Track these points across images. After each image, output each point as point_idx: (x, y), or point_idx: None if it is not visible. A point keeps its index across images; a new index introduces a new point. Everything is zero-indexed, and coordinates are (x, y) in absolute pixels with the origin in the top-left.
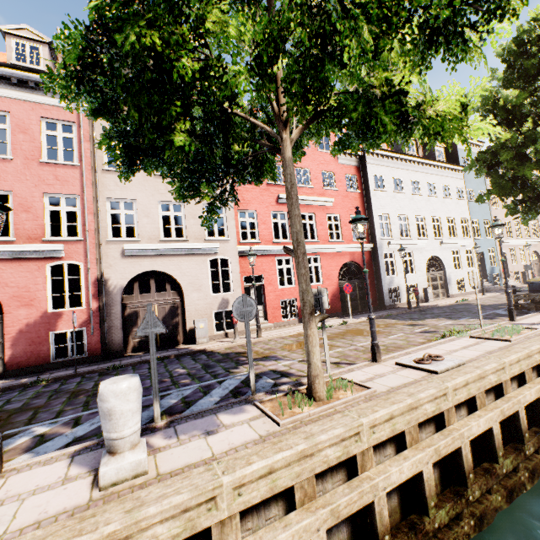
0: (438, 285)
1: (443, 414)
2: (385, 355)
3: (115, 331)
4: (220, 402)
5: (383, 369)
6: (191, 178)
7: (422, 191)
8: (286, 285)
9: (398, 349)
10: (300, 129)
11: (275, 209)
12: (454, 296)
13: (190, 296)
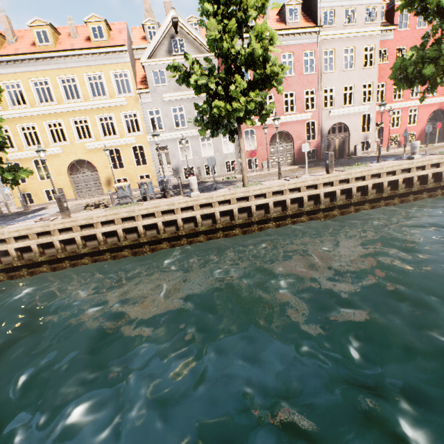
0: None
1: None
2: None
3: (324, 150)
4: None
5: None
6: (431, 90)
7: None
8: (394, 127)
9: None
10: None
11: None
12: None
13: (352, 134)
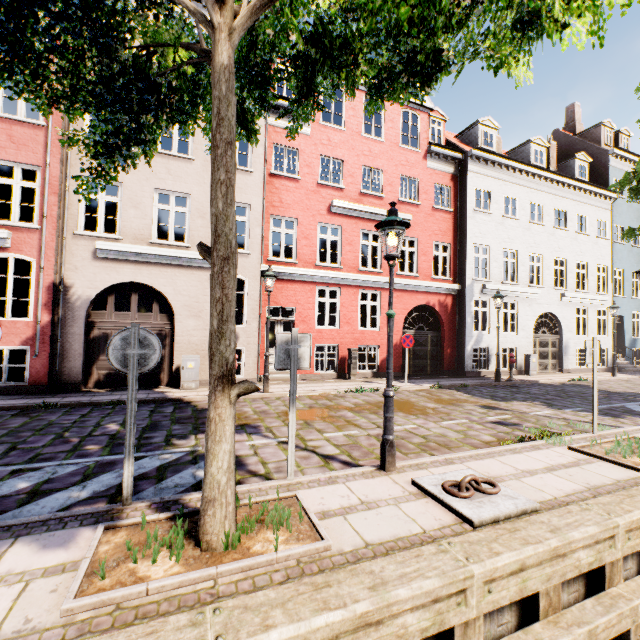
0: (548, 353)
1: (453, 630)
2: (413, 457)
3: (72, 356)
4: (80, 503)
5: (384, 491)
6: None
7: (545, 220)
8: (326, 326)
9: (441, 449)
10: (251, 7)
11: (325, 220)
12: (569, 371)
13: (183, 323)
